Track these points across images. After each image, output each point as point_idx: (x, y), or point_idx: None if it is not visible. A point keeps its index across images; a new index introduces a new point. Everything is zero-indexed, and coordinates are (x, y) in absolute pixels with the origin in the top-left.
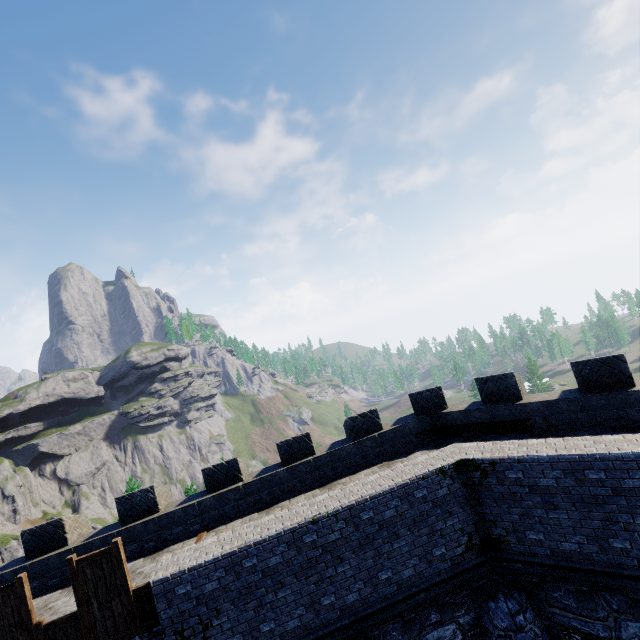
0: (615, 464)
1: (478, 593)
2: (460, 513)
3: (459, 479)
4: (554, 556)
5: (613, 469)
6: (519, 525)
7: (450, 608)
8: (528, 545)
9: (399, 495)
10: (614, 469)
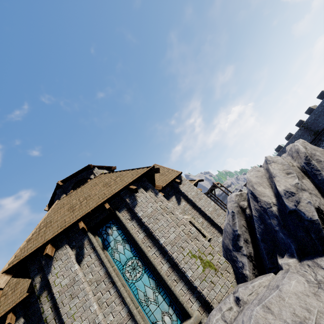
0: (315, 111)
1: (321, 140)
2: (307, 132)
3: (303, 129)
4: (323, 126)
5: (316, 111)
6: (316, 127)
7: (317, 145)
8: (319, 128)
9: (294, 137)
10: (316, 111)
